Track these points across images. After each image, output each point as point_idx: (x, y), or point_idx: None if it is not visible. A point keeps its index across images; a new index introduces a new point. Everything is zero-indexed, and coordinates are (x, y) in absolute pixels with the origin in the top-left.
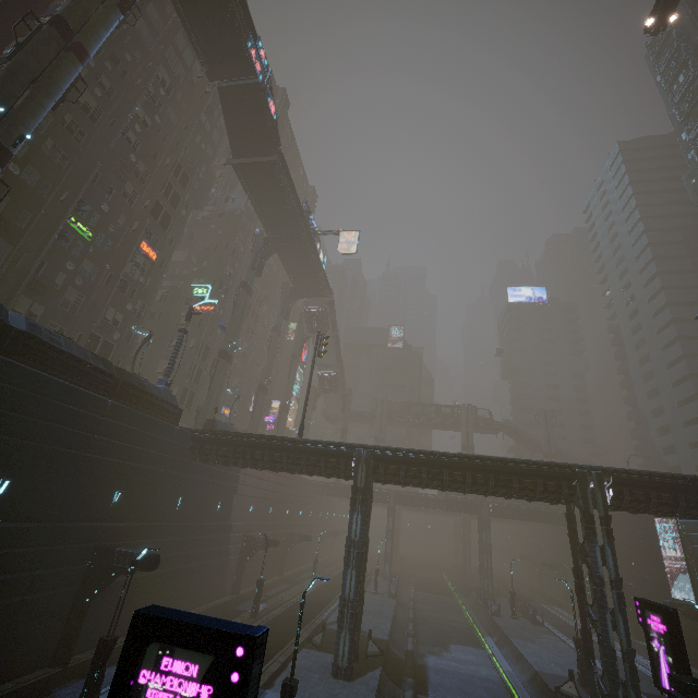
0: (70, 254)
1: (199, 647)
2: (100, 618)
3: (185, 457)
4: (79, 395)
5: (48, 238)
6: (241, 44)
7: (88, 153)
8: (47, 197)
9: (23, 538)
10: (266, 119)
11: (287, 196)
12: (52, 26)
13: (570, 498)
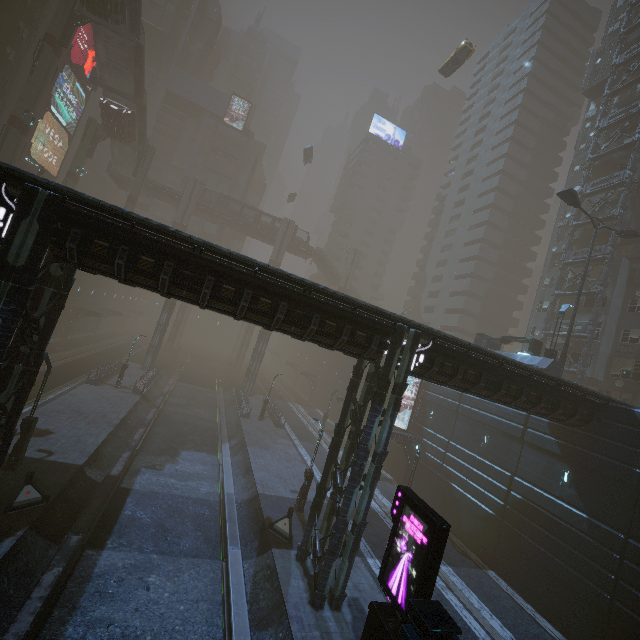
0: None
1: None
2: None
3: None
4: None
5: None
6: None
7: None
8: None
9: None
10: None
11: None
12: None
13: (374, 357)
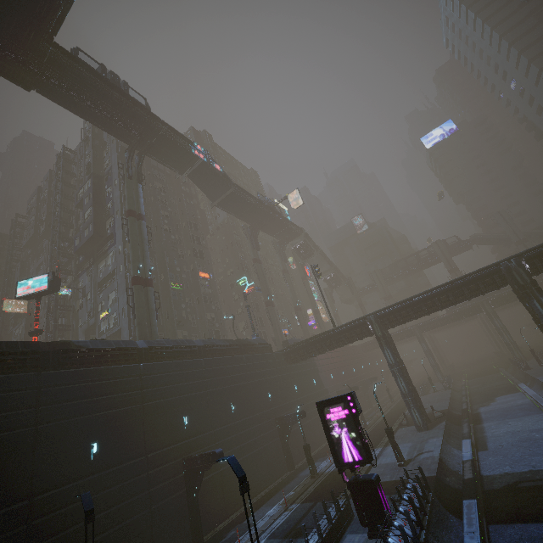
0: (180, 301)
1: (338, 402)
2: (295, 449)
3: (285, 365)
4: (233, 359)
5: (170, 300)
6: (188, 151)
7: (157, 249)
8: (157, 282)
9: (250, 423)
10: (218, 174)
11: (249, 201)
12: (130, 217)
13: (504, 282)
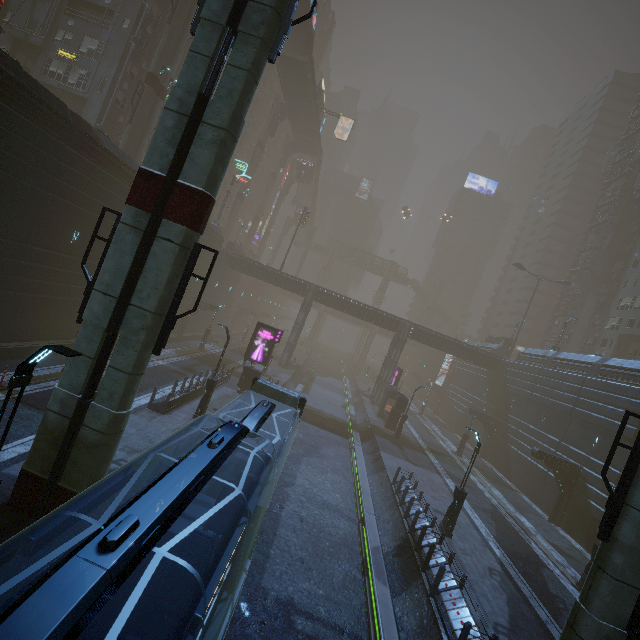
0: None
1: (271, 330)
2: (188, 324)
3: (222, 264)
4: None
5: None
6: None
7: None
8: None
9: None
10: (307, 26)
11: (307, 85)
12: None
13: (395, 330)
